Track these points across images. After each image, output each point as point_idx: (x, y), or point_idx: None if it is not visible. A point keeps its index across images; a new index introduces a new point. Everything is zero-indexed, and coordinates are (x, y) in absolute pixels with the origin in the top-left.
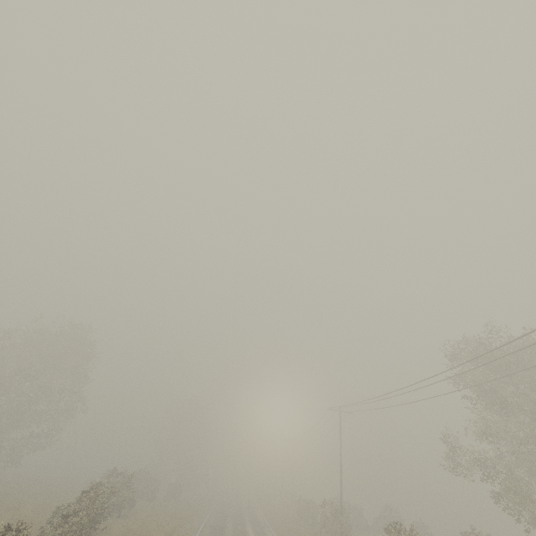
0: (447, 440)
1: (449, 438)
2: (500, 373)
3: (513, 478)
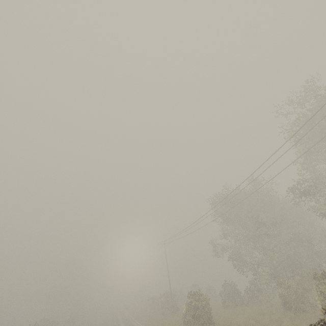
0: (213, 244)
1: (213, 243)
2: (228, 208)
3: (238, 253)
